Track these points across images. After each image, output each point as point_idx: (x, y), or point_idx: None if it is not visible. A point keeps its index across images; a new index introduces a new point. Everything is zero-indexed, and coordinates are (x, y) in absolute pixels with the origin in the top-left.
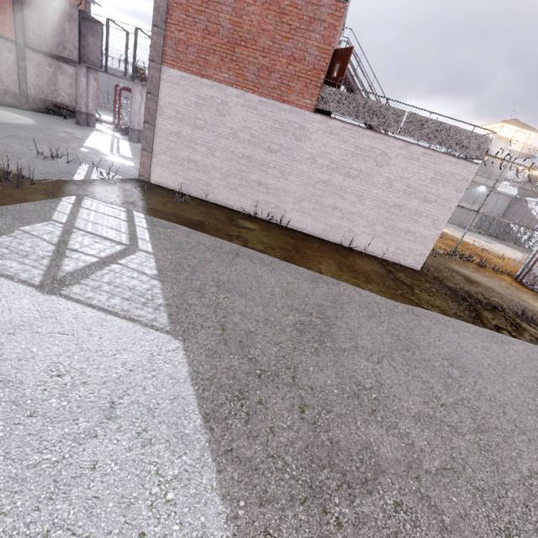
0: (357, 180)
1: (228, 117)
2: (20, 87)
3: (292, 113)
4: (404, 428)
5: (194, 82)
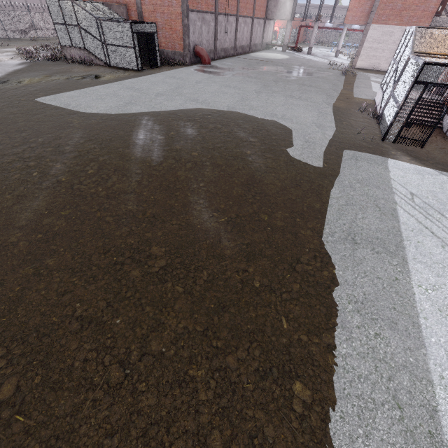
0: None
1: (393, 37)
2: (262, 40)
3: None
4: None
5: (382, 27)
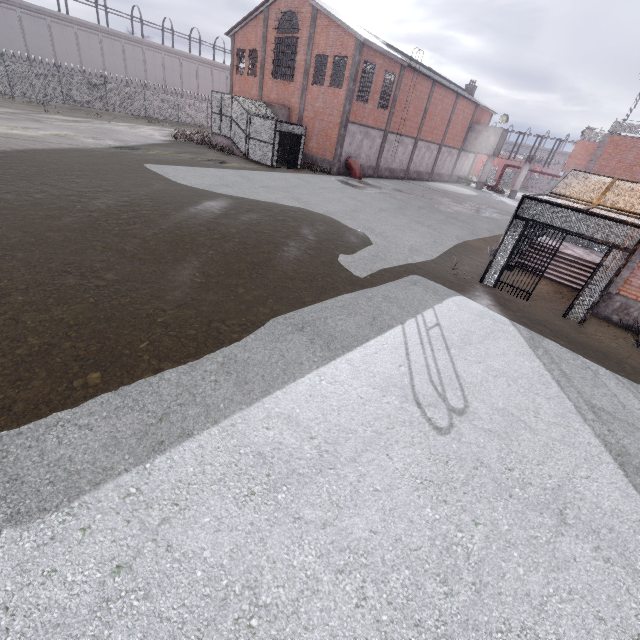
0: None
1: None
2: (452, 171)
3: None
4: None
5: None
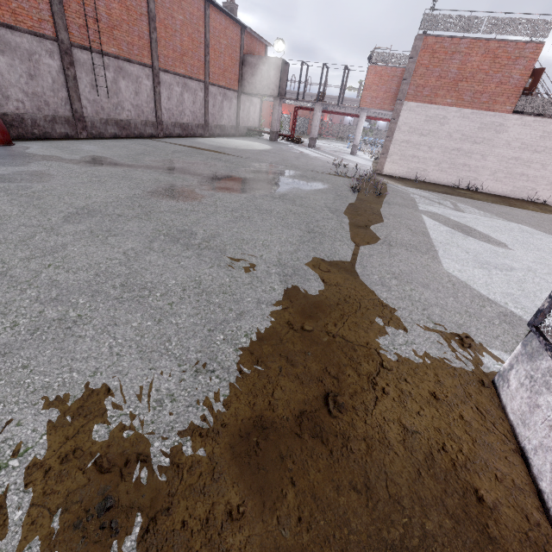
0: (542, 153)
1: (446, 126)
2: (237, 122)
3: (495, 116)
4: None
5: (425, 108)
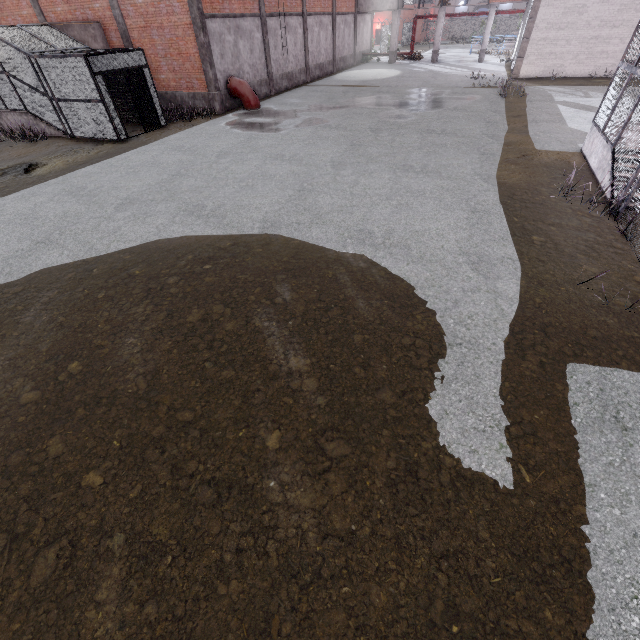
0: None
1: (585, 14)
2: (354, 49)
3: None
4: None
5: None
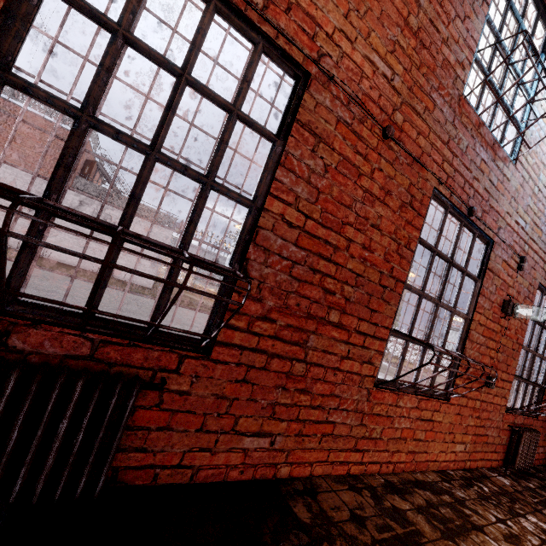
0: None
1: None
2: None
3: None
4: (77, 294)
5: None
